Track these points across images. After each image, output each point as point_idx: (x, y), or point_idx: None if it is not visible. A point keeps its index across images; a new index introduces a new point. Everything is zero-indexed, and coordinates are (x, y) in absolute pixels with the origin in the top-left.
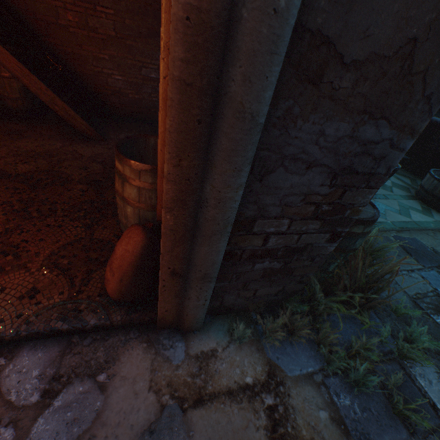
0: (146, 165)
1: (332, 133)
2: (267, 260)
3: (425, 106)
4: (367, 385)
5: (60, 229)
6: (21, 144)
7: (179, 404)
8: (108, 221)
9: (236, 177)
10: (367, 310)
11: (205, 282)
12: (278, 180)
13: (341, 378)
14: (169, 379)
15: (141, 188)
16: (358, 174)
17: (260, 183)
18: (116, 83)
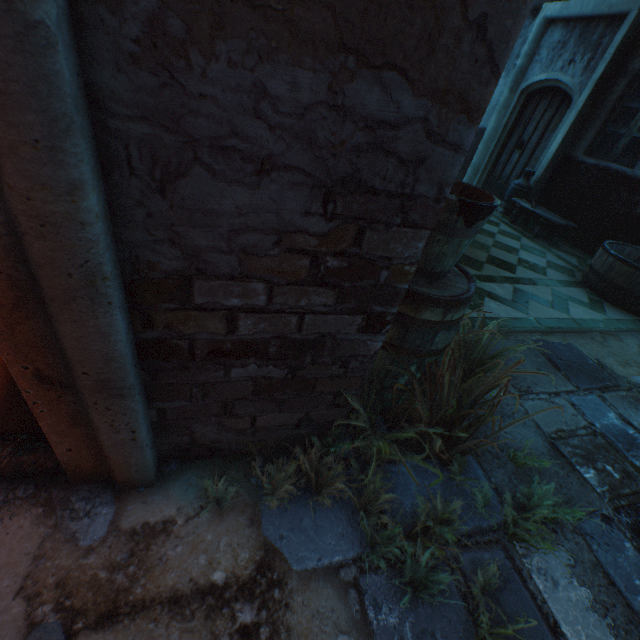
0: None
1: (286, 94)
2: (251, 361)
3: (479, 46)
4: (431, 589)
5: None
6: None
7: (67, 622)
8: None
9: (52, 166)
10: (459, 456)
11: (113, 398)
12: (204, 195)
13: (391, 575)
14: (64, 575)
15: None
16: (379, 194)
17: (165, 199)
18: None
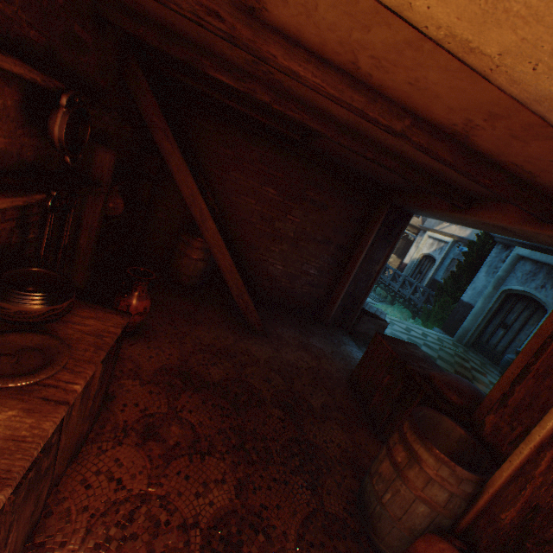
0: (473, 474)
1: None
2: None
3: None
4: None
5: (287, 487)
6: (199, 333)
7: None
8: (326, 479)
9: None
10: None
11: None
12: None
13: None
14: None
15: (454, 493)
16: None
17: None
18: (275, 271)
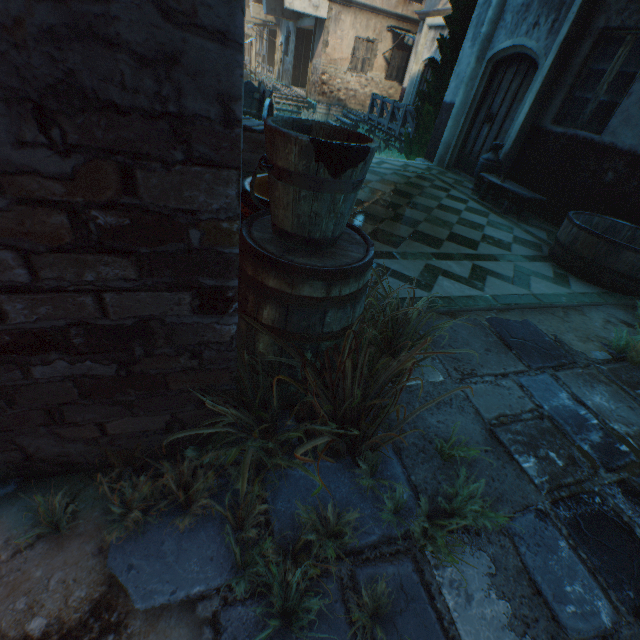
0: None
1: None
2: (55, 357)
3: None
4: (301, 623)
5: None
6: None
7: None
8: None
9: None
10: (369, 453)
11: None
12: None
13: (264, 605)
14: None
15: None
16: (128, 113)
17: None
18: None
